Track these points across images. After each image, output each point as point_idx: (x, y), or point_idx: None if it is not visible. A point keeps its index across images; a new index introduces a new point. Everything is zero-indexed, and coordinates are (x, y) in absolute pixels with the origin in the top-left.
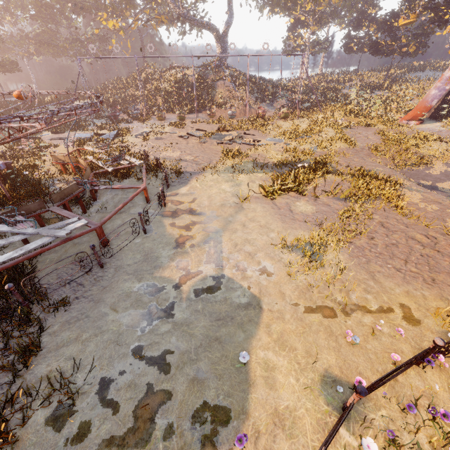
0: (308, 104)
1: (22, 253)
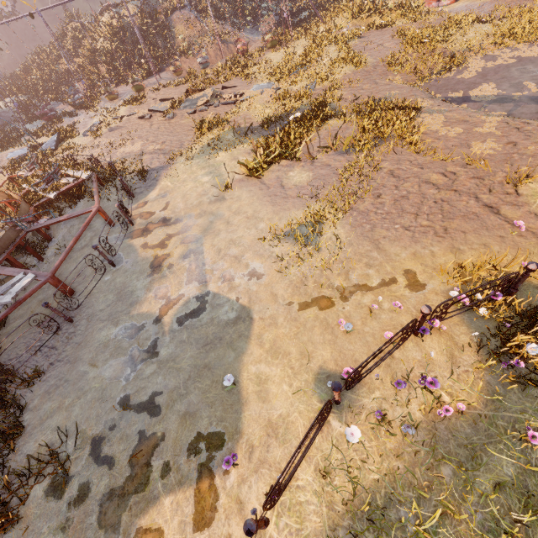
0: (306, 13)
1: None
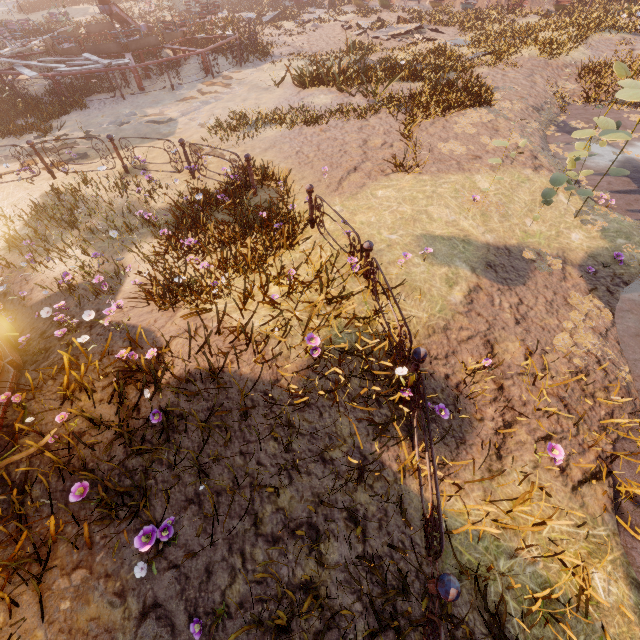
0: None
1: (81, 69)
